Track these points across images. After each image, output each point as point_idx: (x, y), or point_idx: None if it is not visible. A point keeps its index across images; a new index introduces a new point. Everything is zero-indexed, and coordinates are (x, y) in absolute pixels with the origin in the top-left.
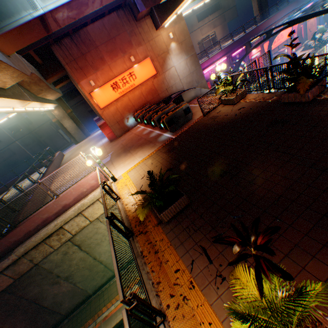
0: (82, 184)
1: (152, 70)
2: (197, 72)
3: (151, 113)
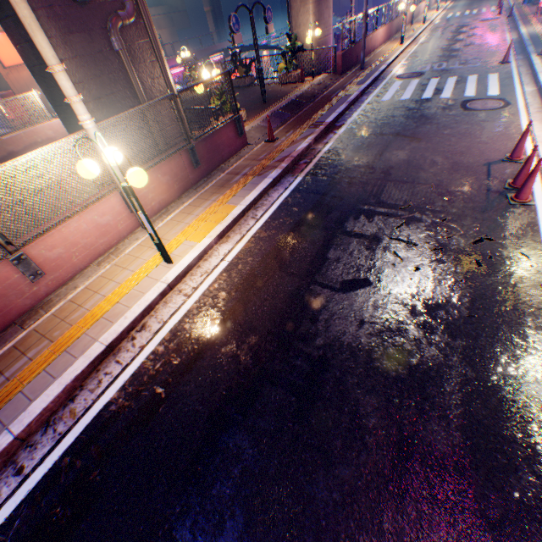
0: (37, 132)
1: None
2: None
3: None
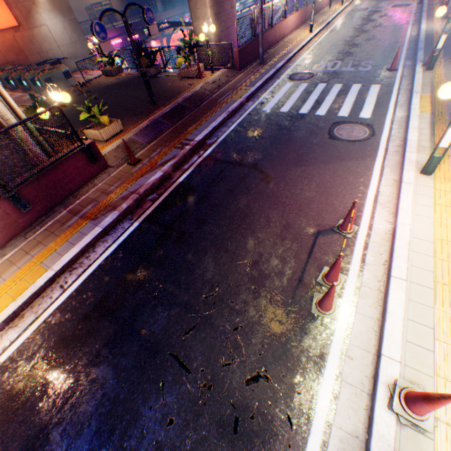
0: None
1: (12, 19)
2: (82, 44)
3: (20, 73)
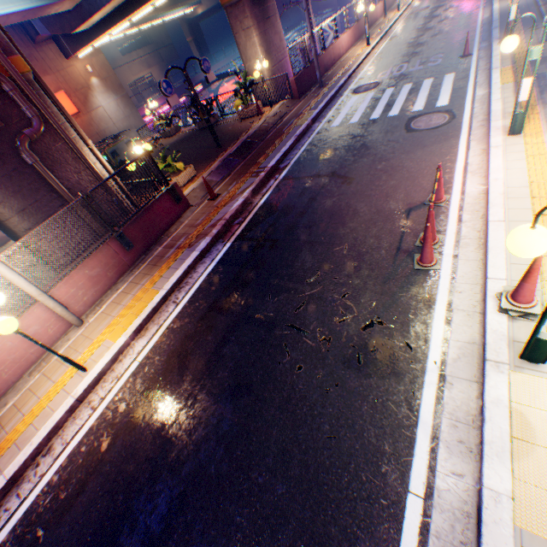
0: None
1: (73, 107)
2: (135, 117)
3: None
